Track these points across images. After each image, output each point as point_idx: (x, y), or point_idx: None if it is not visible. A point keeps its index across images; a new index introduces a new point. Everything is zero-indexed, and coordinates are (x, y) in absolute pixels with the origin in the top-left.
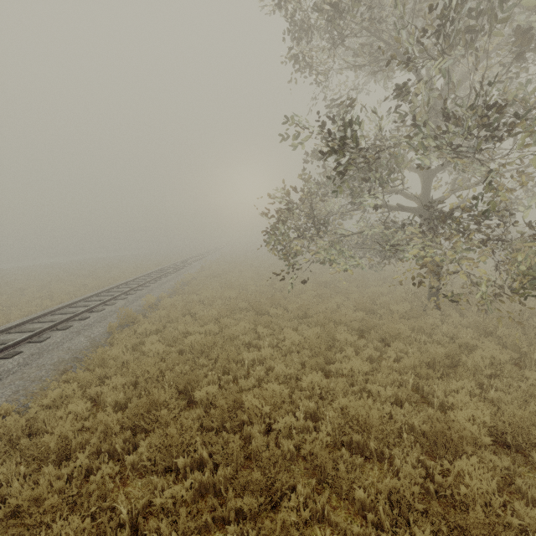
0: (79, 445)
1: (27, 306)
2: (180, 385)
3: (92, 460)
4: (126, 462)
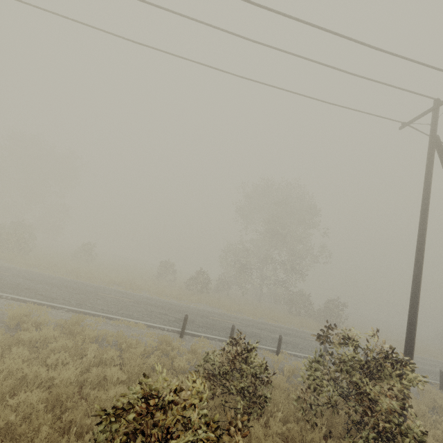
0: None
1: None
2: None
3: None
4: None
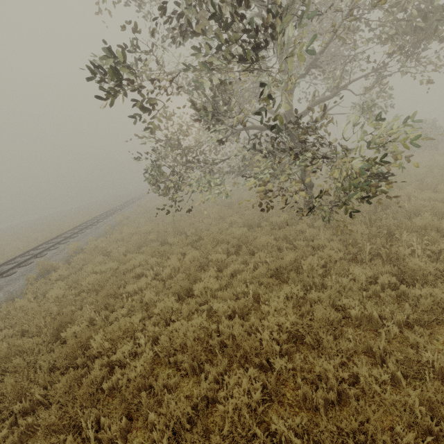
0: None
1: None
2: (50, 330)
3: None
4: None
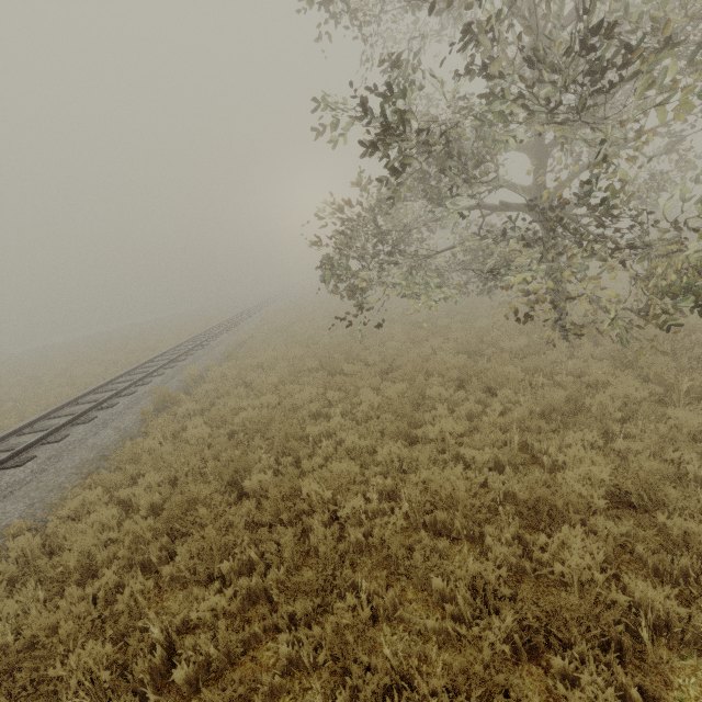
0: (106, 559)
1: (44, 398)
2: (225, 476)
3: (123, 575)
4: (163, 574)
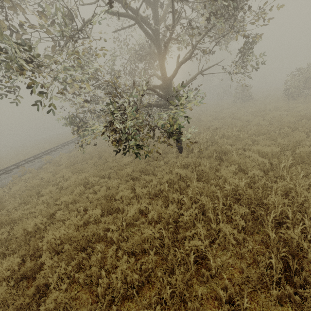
0: None
1: (7, 165)
2: None
3: None
4: None
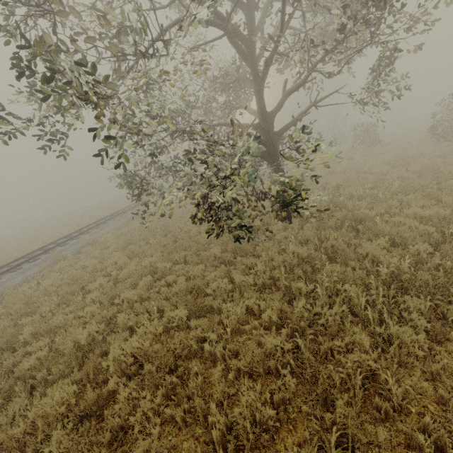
0: None
1: (28, 250)
2: (14, 317)
3: None
4: None
